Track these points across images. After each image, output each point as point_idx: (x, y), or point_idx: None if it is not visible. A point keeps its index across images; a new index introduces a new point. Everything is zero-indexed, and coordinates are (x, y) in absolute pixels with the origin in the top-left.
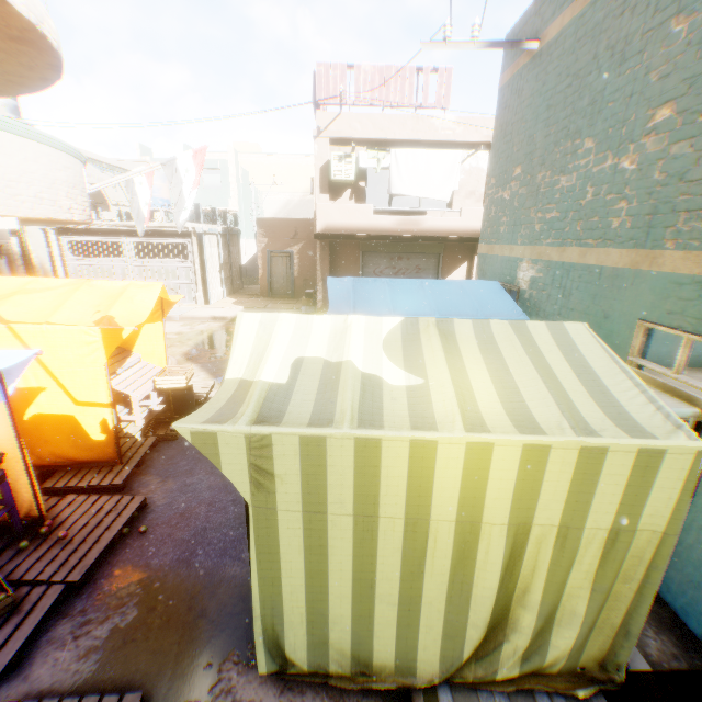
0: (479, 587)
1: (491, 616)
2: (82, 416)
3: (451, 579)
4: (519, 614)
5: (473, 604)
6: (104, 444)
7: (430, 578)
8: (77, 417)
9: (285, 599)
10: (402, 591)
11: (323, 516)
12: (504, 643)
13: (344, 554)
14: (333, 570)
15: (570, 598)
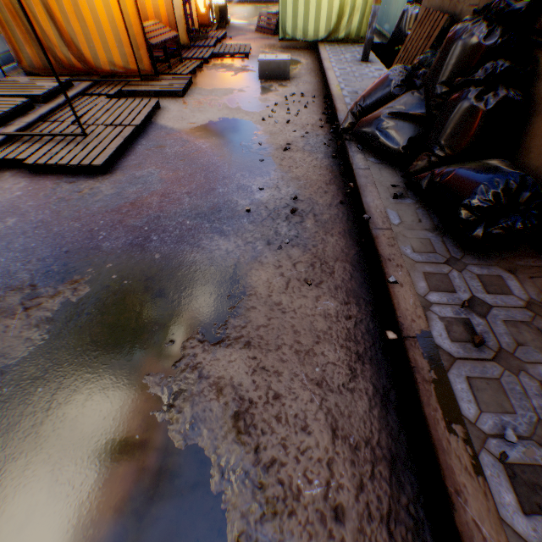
0: None
1: (339, 13)
2: None
3: None
4: (346, 11)
5: (334, 6)
6: (204, 16)
7: None
8: None
9: (287, 8)
10: (317, 2)
11: None
12: (341, 24)
13: None
14: None
15: (359, 3)
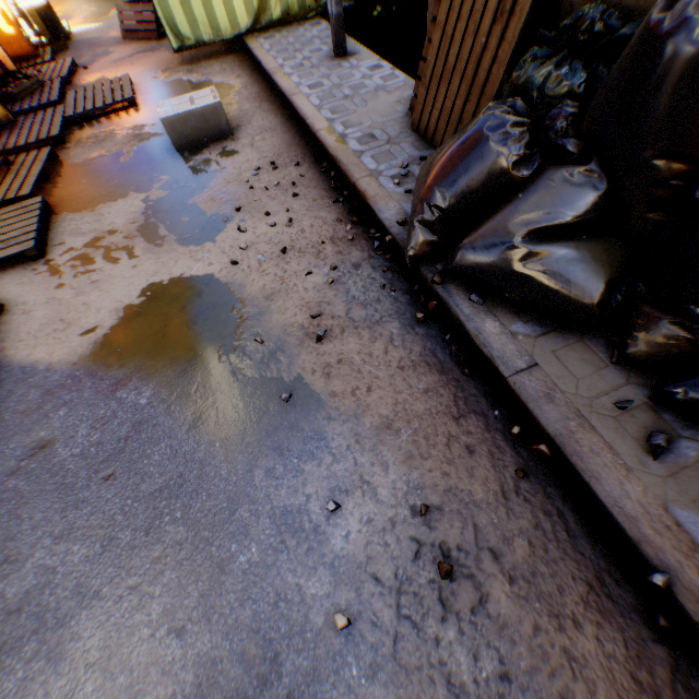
0: None
1: None
2: None
3: None
4: None
5: None
6: (18, 40)
7: None
8: None
9: None
10: None
11: None
12: None
13: None
14: None
15: None
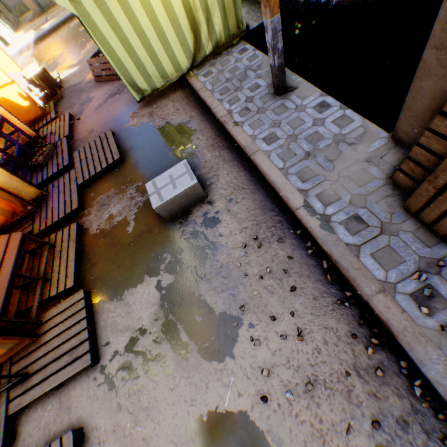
0: (177, 10)
1: (191, 26)
2: (8, 95)
3: (167, 14)
4: (198, 18)
5: (180, 22)
6: (32, 107)
7: (160, 18)
8: (6, 97)
9: (123, 62)
10: (156, 32)
11: (106, 7)
12: (201, 37)
13: (126, 24)
14: (128, 36)
15: None
